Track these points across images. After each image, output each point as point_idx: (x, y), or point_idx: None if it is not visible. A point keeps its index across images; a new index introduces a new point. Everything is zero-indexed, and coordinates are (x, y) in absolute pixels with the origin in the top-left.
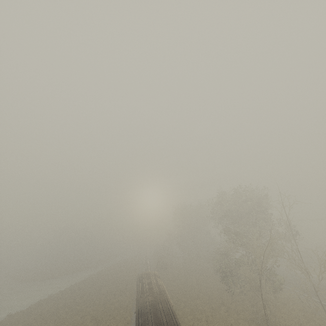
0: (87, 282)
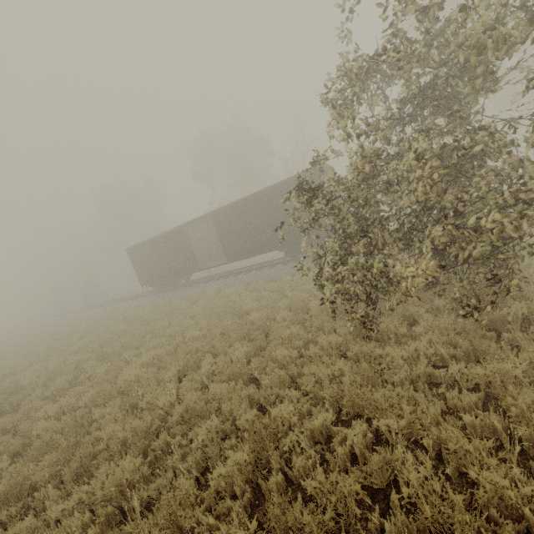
0: None
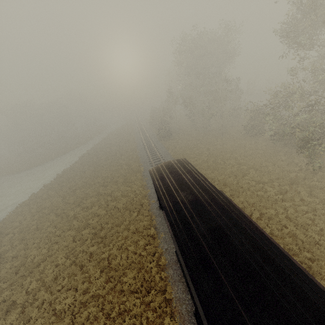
0: (77, 167)
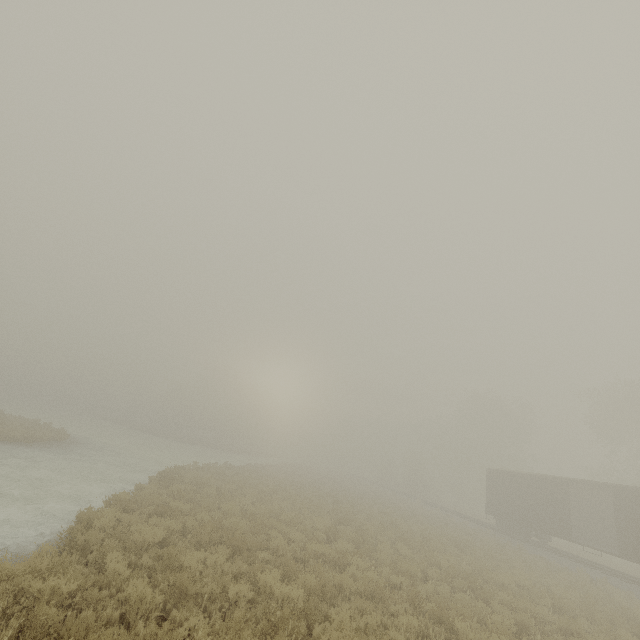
0: (294, 469)
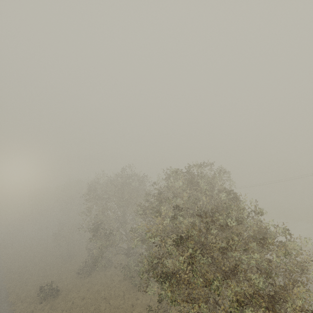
0: None
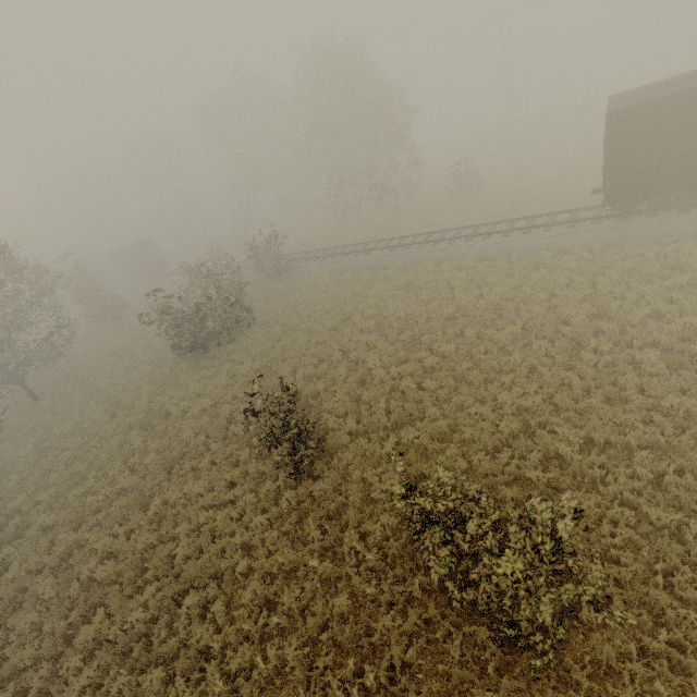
0: None
